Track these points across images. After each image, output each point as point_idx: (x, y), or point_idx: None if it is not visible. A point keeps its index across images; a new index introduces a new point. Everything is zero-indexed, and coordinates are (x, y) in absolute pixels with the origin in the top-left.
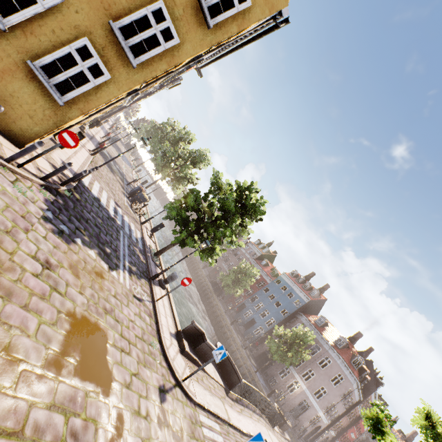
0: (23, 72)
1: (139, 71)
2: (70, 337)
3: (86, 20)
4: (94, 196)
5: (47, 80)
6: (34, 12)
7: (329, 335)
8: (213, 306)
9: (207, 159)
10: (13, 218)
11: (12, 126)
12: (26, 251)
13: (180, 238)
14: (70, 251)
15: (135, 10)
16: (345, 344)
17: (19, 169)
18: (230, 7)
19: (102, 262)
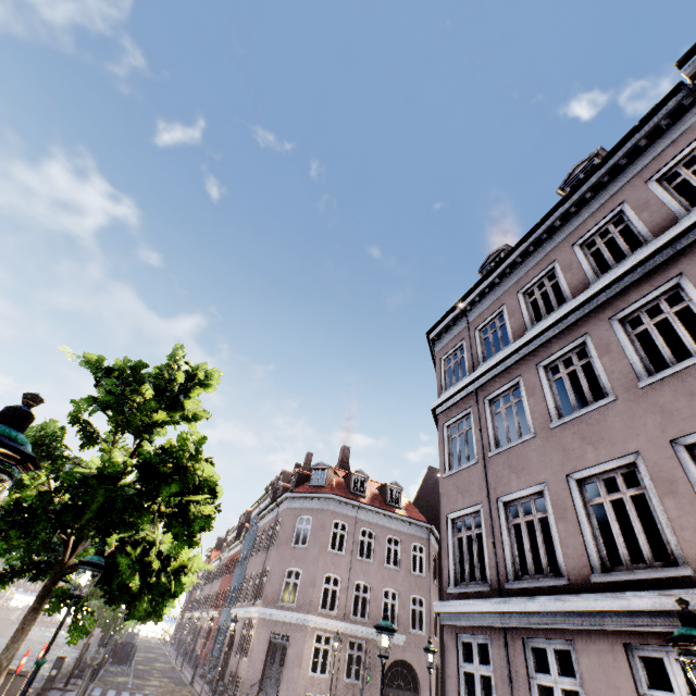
0: None
1: None
2: None
3: None
4: None
5: None
6: None
7: None
8: None
9: None
10: None
11: None
12: None
13: None
14: None
15: None
16: (298, 476)
17: None
18: None
19: None
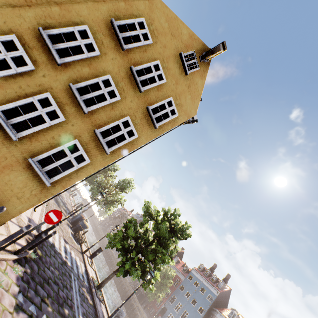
0: (22, 165)
1: (110, 155)
2: None
3: (78, 129)
4: (51, 243)
5: (41, 169)
6: (42, 128)
7: None
8: (139, 317)
9: (132, 185)
10: None
11: None
12: None
13: (124, 269)
14: None
15: (111, 122)
16: None
17: None
18: (166, 117)
19: None
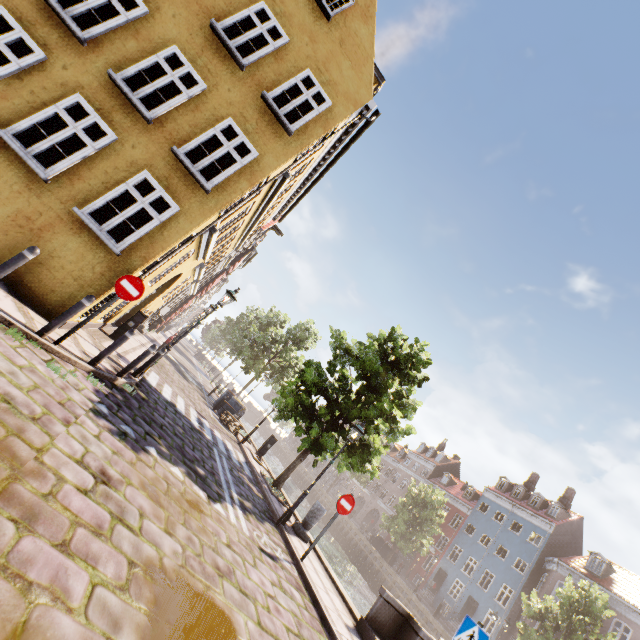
0: (68, 224)
1: (215, 196)
2: (160, 621)
3: (145, 153)
4: (167, 400)
5: (99, 227)
6: (83, 156)
7: (628, 592)
8: (390, 586)
9: (313, 333)
10: (45, 403)
11: (48, 297)
12: (66, 450)
13: (310, 439)
14: (140, 463)
15: (201, 133)
16: None
17: (57, 347)
18: (309, 111)
19: (195, 487)
